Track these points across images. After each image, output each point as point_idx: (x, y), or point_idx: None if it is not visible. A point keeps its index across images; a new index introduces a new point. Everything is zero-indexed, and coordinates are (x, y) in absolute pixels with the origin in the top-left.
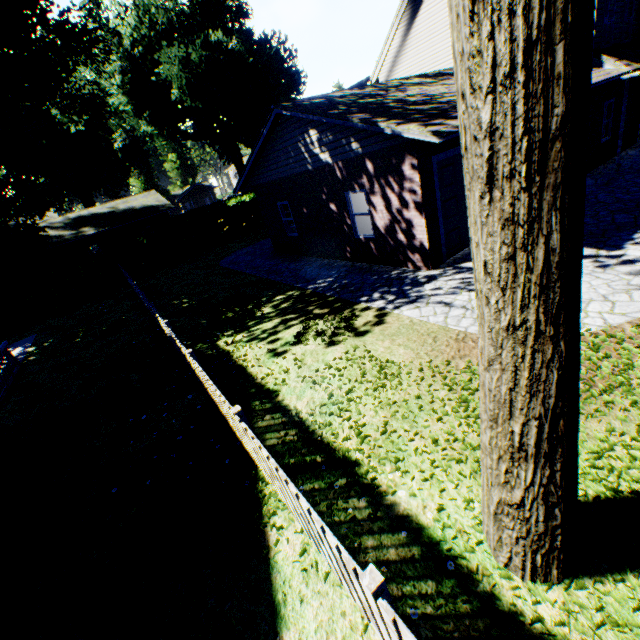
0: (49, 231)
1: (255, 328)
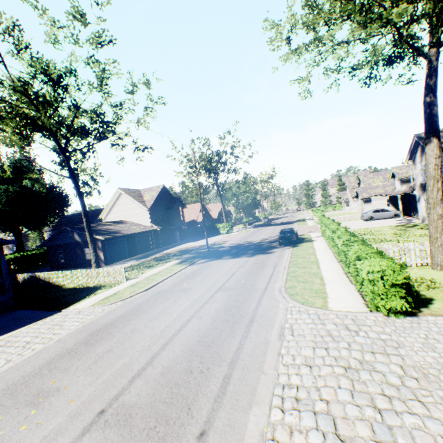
0: None
1: None
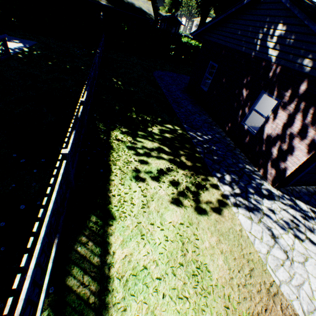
0: None
1: (140, 139)
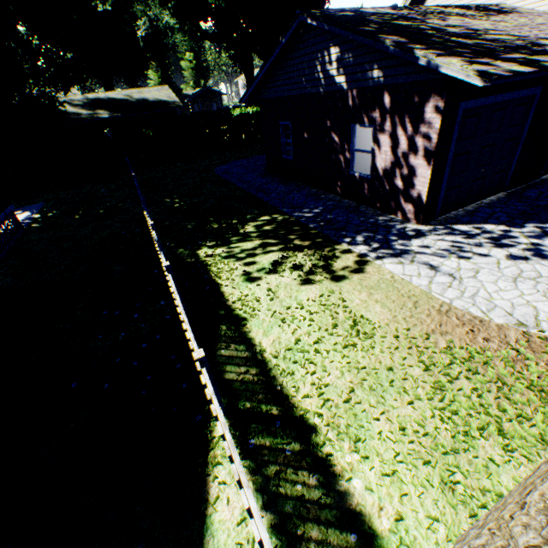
0: (69, 107)
1: (235, 245)
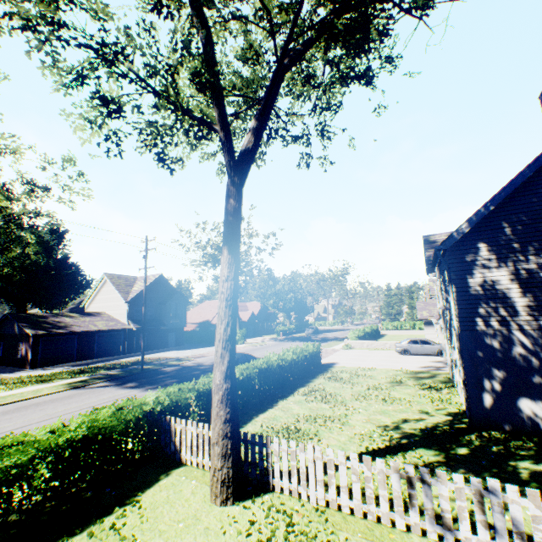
0: None
1: None
